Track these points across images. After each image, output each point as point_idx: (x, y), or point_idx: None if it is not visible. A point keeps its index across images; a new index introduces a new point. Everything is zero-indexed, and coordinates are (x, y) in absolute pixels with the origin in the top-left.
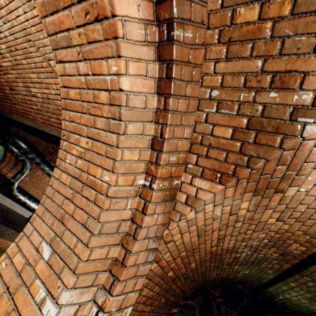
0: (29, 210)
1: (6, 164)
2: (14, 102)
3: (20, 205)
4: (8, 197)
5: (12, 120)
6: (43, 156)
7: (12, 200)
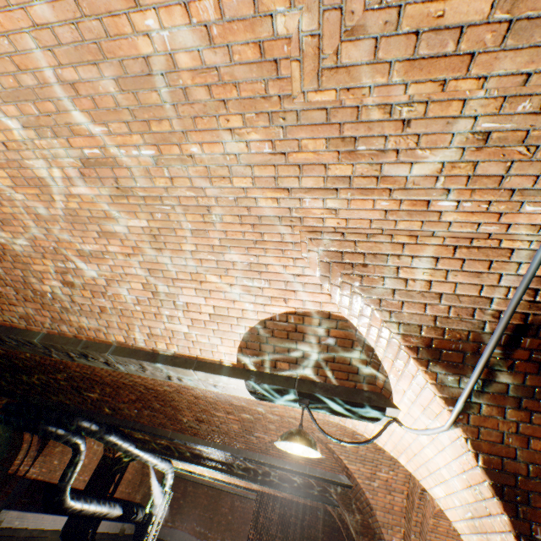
0: (62, 515)
1: (24, 454)
2: (185, 424)
3: (48, 513)
4: (29, 510)
5: (160, 434)
6: (119, 428)
7: (36, 512)
